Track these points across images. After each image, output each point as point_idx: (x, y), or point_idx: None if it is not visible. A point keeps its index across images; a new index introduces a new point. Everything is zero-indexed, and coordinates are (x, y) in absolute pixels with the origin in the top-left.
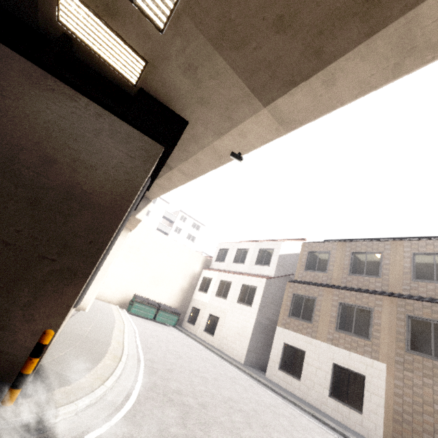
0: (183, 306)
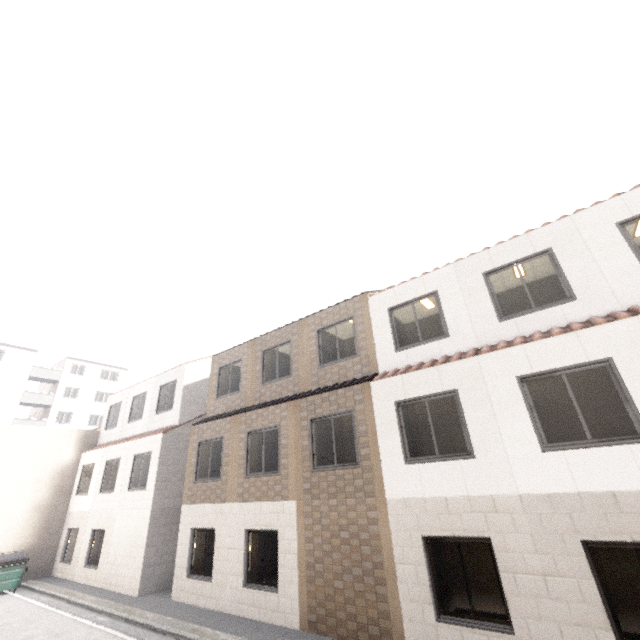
0: (48, 536)
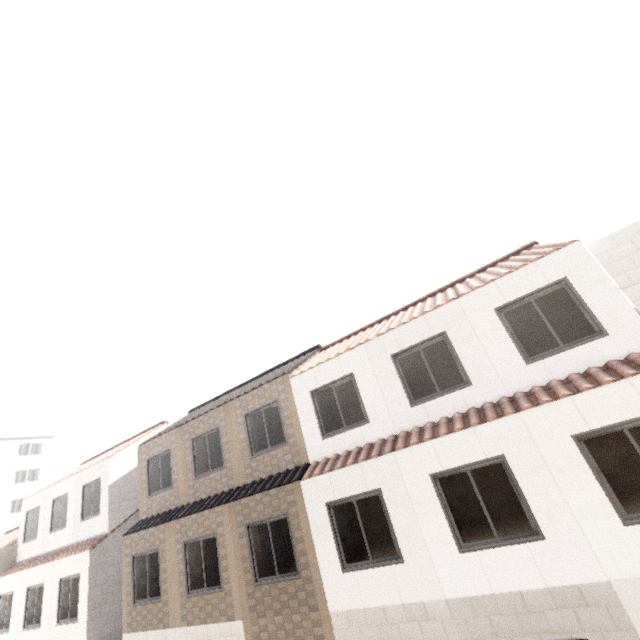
0: None
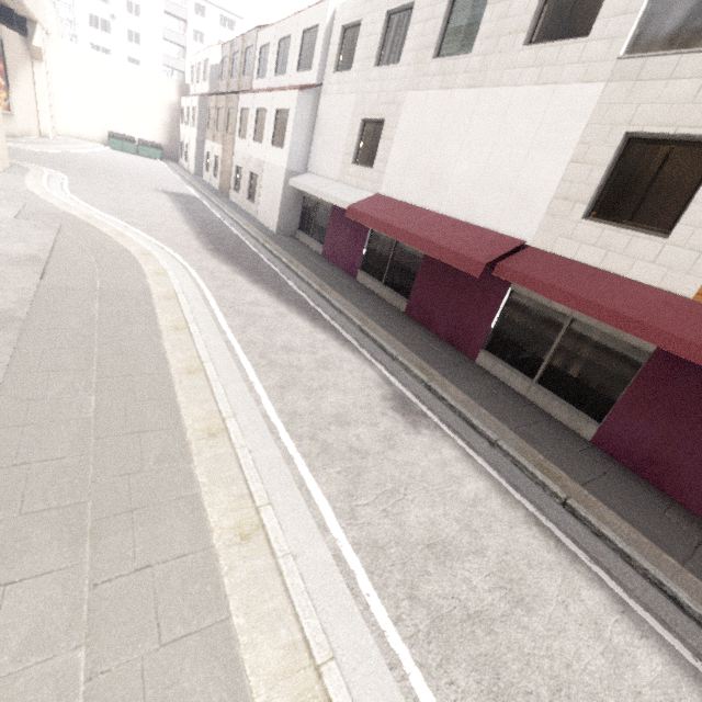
0: (173, 143)
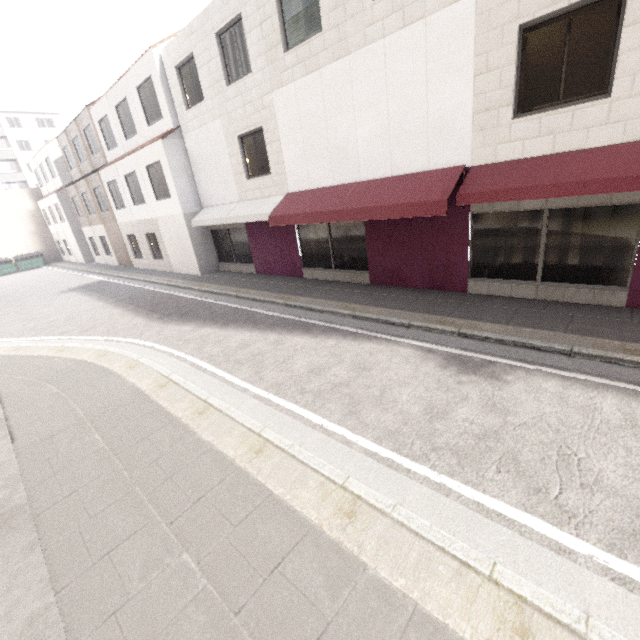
0: (49, 245)
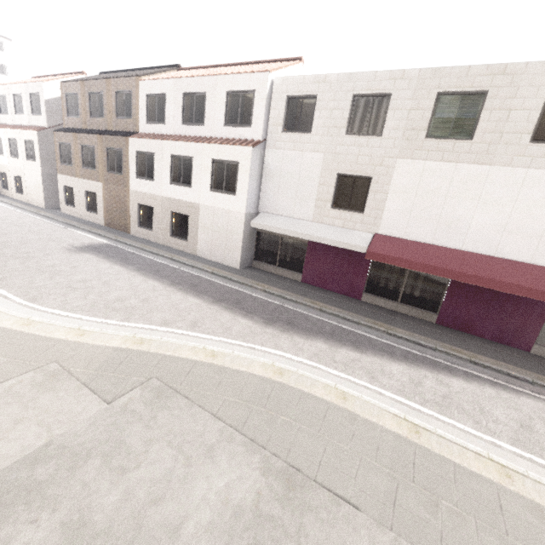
0: None
